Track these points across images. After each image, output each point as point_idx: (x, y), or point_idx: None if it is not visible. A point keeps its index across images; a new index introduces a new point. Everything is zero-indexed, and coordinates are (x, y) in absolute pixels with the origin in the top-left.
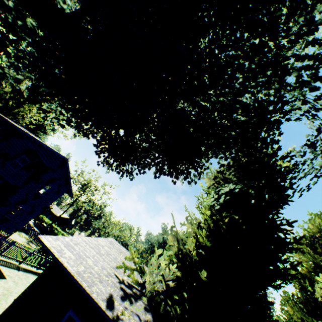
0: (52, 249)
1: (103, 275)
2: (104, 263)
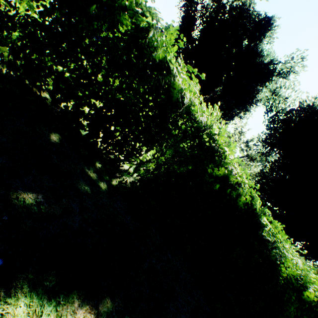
0: None
1: None
2: None
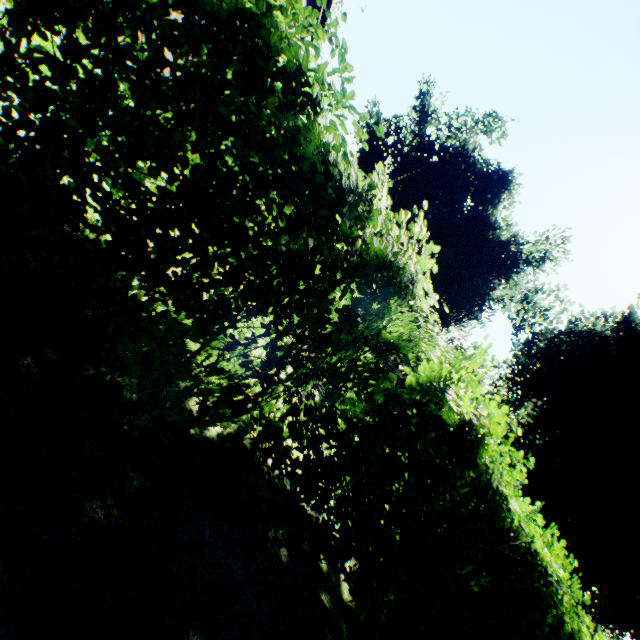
0: None
1: None
2: None
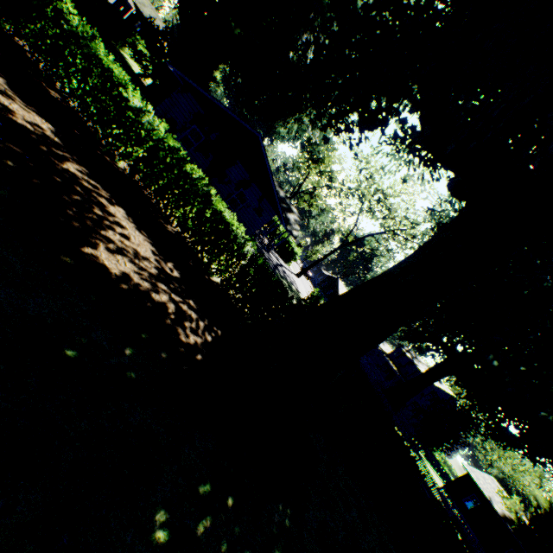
0: (466, 469)
1: (486, 489)
2: (487, 486)
